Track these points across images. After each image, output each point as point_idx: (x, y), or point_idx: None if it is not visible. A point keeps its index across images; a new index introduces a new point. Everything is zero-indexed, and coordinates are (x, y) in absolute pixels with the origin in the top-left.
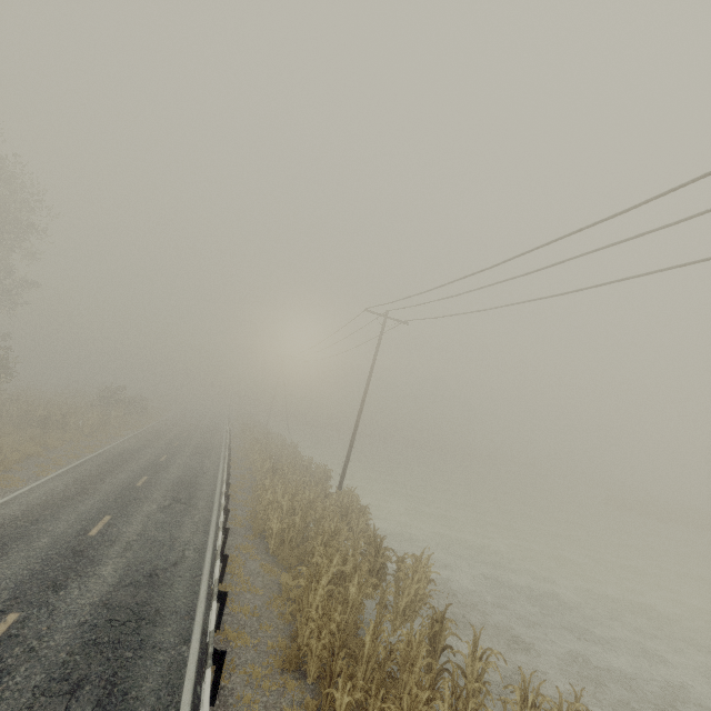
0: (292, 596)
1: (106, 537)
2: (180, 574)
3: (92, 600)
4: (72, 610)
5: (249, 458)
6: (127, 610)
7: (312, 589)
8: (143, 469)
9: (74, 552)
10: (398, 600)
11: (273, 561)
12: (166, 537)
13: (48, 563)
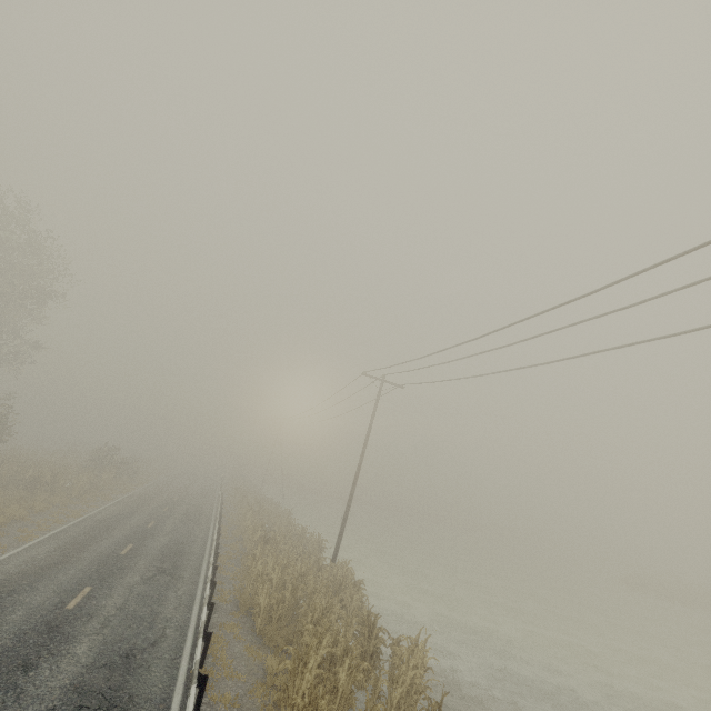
0: (277, 682)
1: (84, 610)
2: (158, 655)
3: (63, 683)
4: (41, 694)
5: (240, 525)
6: (98, 695)
7: (299, 673)
8: (129, 536)
9: (49, 627)
10: (392, 690)
11: (259, 643)
12: (146, 612)
13: (20, 639)
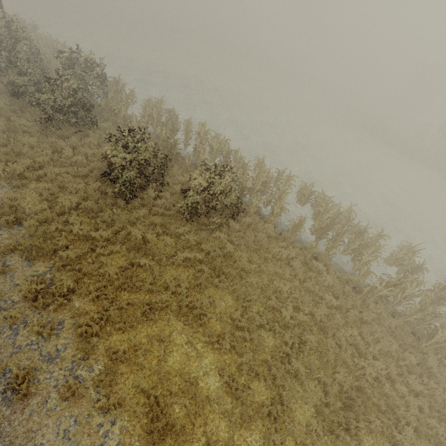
0: None
1: None
2: None
3: None
4: None
5: None
6: None
7: None
8: None
9: None
10: None
11: None
12: None
13: None
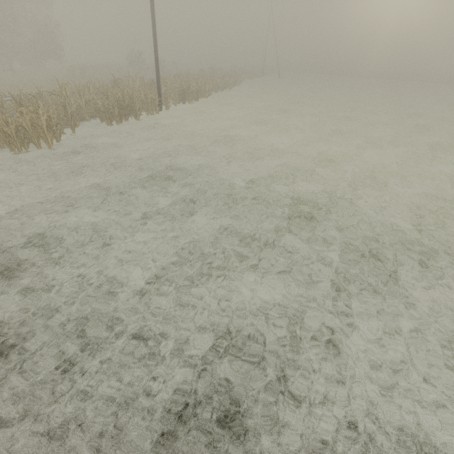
0: None
1: None
2: None
3: None
4: None
5: None
6: None
7: None
8: None
9: None
10: None
11: None
12: None
13: None
